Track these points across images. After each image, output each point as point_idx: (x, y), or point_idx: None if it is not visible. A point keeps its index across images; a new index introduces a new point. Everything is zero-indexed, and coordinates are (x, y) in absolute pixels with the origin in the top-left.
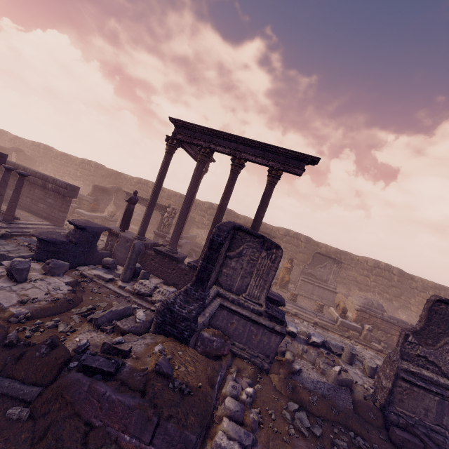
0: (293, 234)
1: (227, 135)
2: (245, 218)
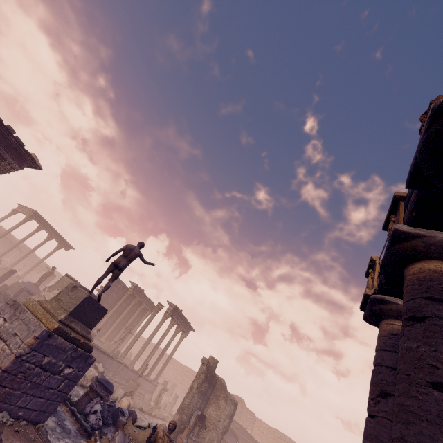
0: (28, 248)
1: (54, 229)
2: (2, 228)
